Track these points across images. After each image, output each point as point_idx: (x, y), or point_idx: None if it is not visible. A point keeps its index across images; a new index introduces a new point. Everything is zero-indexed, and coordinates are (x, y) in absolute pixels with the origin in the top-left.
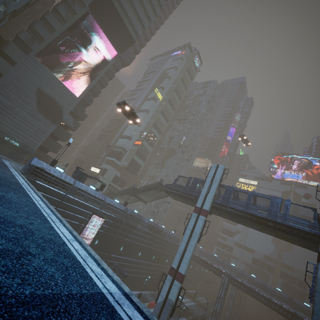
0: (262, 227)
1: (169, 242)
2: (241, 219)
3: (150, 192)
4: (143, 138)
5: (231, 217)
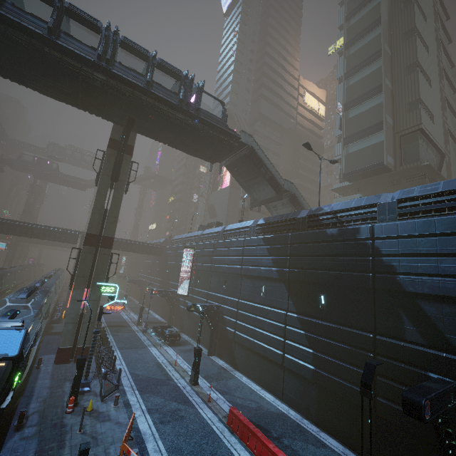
0: (12, 71)
1: (378, 229)
2: (58, 96)
3: (242, 181)
4: (342, 114)
5: (83, 97)
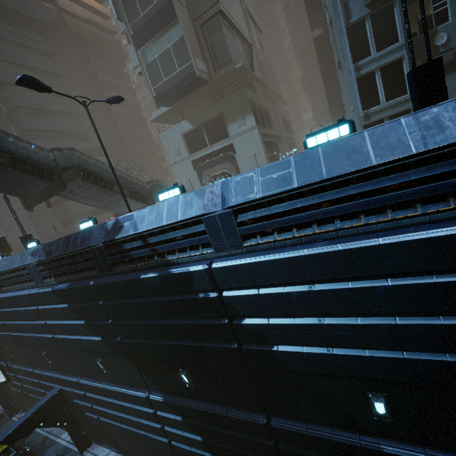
0: None
1: (220, 273)
2: None
3: None
4: None
5: None
